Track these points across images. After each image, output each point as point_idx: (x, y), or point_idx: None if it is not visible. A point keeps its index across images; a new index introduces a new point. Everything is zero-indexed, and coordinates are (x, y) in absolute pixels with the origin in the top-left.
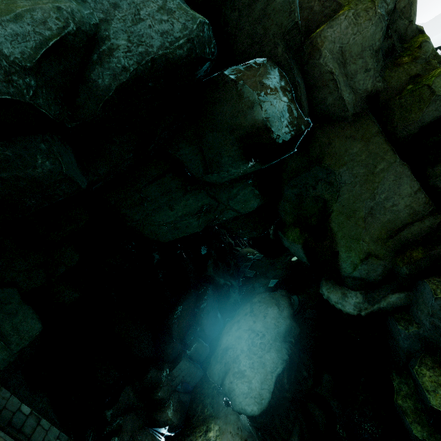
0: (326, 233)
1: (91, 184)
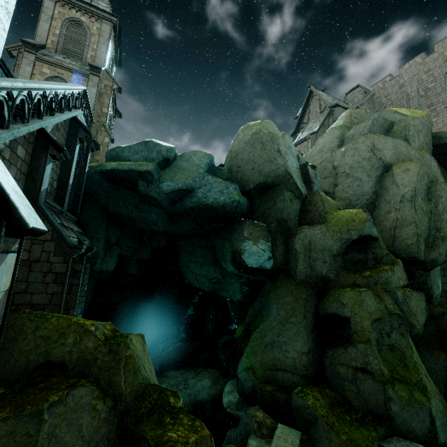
0: (247, 339)
1: (168, 231)
